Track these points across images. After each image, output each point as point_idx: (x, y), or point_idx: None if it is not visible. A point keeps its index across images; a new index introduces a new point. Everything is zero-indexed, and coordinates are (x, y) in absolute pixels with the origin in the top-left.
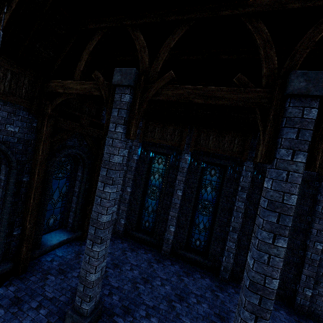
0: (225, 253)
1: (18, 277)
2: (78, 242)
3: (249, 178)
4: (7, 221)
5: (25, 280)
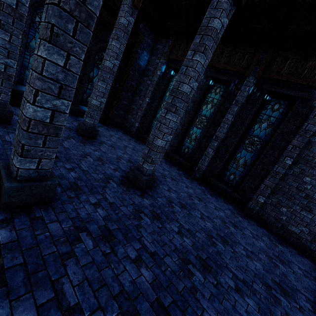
0: (203, 157)
1: None
2: (103, 125)
3: (246, 93)
4: None
5: None
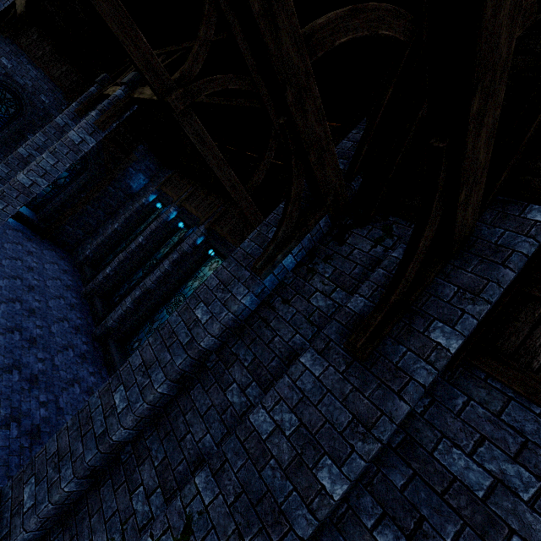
0: (118, 308)
1: None
2: (36, 235)
3: (191, 241)
4: None
5: None
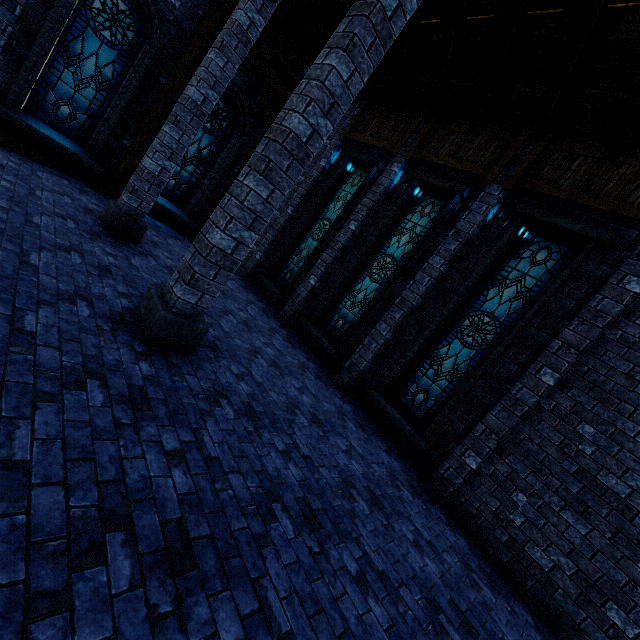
0: (366, 340)
1: (103, 194)
2: (189, 240)
3: (479, 217)
4: (121, 110)
5: (106, 198)
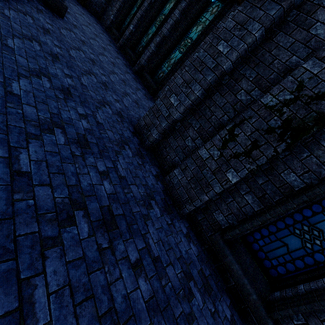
0: (146, 51)
1: None
2: (78, 2)
3: None
4: None
5: None
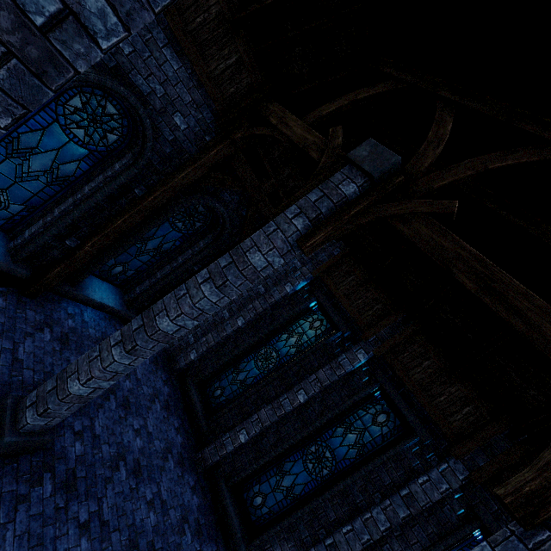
0: None
1: (20, 296)
2: (121, 326)
3: (437, 494)
4: (72, 220)
5: (21, 307)
